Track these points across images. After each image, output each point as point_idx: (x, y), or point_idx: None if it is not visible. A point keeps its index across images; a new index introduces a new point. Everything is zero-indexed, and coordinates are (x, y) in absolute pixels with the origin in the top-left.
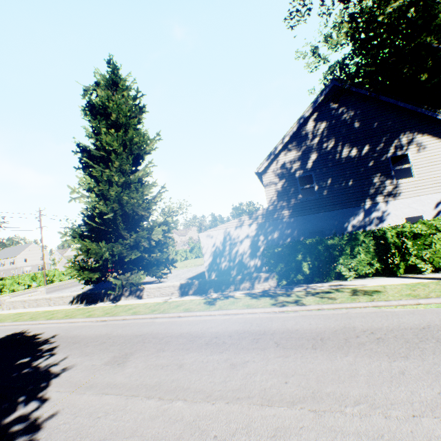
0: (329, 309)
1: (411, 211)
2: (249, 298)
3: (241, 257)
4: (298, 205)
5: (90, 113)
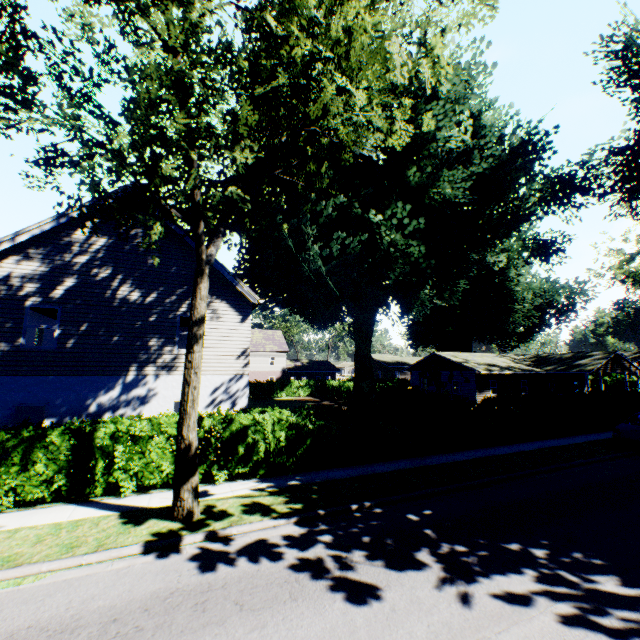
0: None
1: None
2: None
3: None
4: (11, 355)
5: None
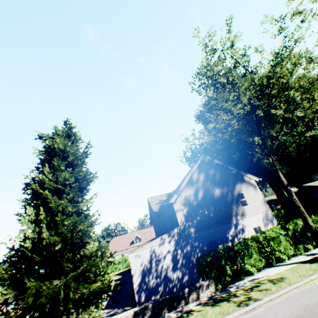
0: (275, 297)
1: (254, 223)
2: (210, 307)
3: (166, 271)
4: (198, 224)
5: (48, 153)
